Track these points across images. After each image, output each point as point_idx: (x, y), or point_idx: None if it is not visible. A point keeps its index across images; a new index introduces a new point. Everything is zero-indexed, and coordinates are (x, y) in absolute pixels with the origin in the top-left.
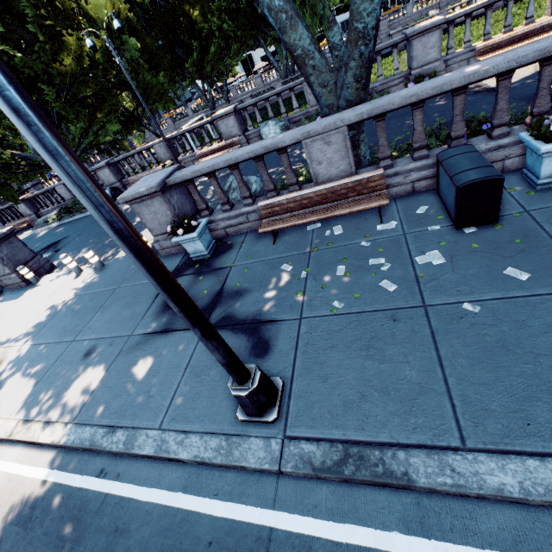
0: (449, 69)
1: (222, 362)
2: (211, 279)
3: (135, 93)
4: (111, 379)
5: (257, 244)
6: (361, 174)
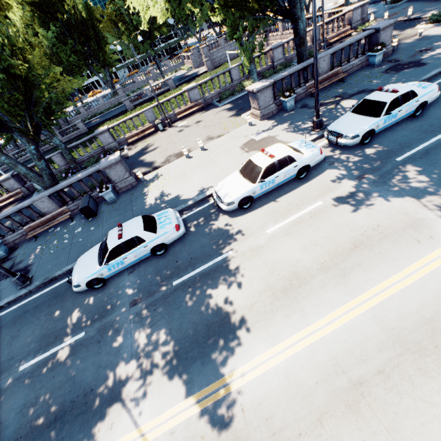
0: (122, 144)
1: (4, 272)
2: (9, 263)
3: None
4: None
5: (29, 243)
6: (60, 209)
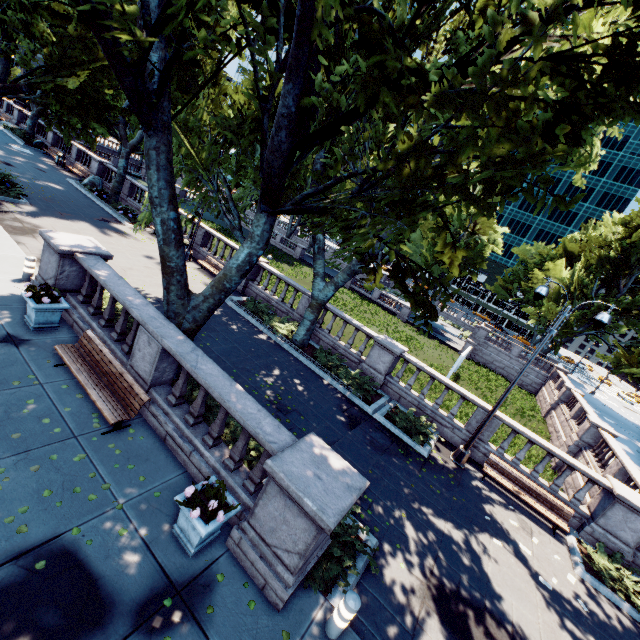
0: None
1: None
2: None
3: None
4: None
5: None
6: None
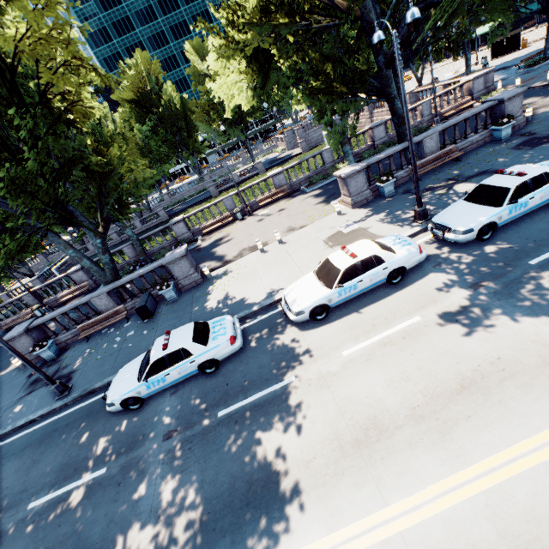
0: (196, 234)
1: (44, 378)
2: (55, 366)
3: (3, 250)
4: (3, 418)
5: (80, 344)
6: (117, 307)
